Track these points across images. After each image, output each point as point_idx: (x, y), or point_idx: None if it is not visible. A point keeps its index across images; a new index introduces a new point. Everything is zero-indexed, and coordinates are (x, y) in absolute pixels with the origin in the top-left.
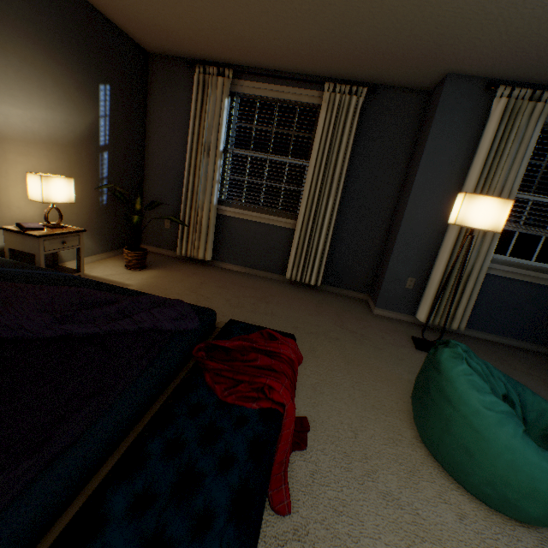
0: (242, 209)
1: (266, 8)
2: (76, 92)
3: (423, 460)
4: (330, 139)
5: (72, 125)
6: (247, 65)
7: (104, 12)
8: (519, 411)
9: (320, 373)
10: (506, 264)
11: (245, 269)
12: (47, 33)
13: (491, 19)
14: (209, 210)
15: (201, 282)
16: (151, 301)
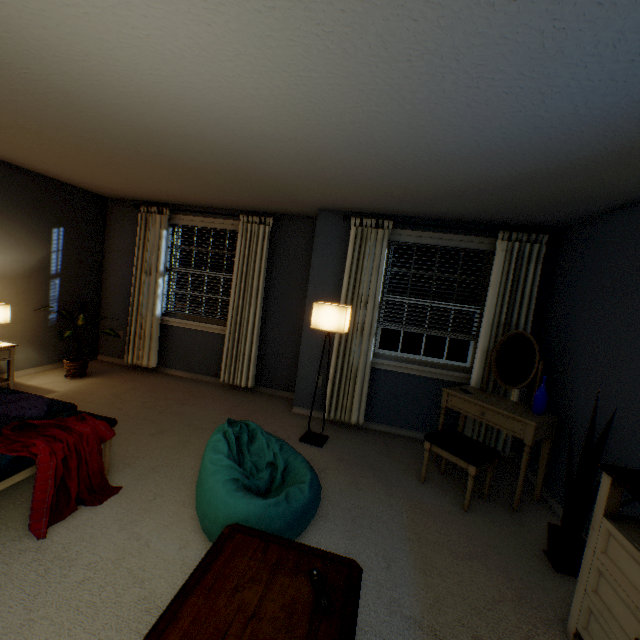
0: (186, 319)
1: (159, 179)
2: (29, 238)
3: (196, 515)
4: (247, 258)
5: (22, 262)
6: (183, 204)
7: (59, 179)
8: (279, 474)
9: (173, 458)
10: (399, 359)
11: (190, 374)
12: (4, 203)
13: (296, 185)
14: (152, 321)
15: (133, 387)
16: (16, 397)
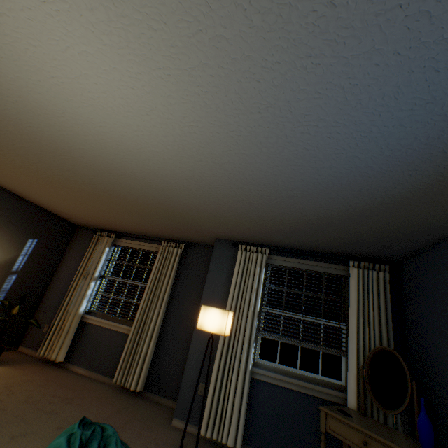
0: (103, 317)
1: (109, 210)
2: (8, 242)
3: None
4: (161, 271)
5: None
6: (126, 232)
7: (49, 209)
8: None
9: None
10: (277, 370)
11: (89, 372)
12: (2, 217)
13: (198, 216)
14: (74, 317)
15: (30, 379)
16: None
